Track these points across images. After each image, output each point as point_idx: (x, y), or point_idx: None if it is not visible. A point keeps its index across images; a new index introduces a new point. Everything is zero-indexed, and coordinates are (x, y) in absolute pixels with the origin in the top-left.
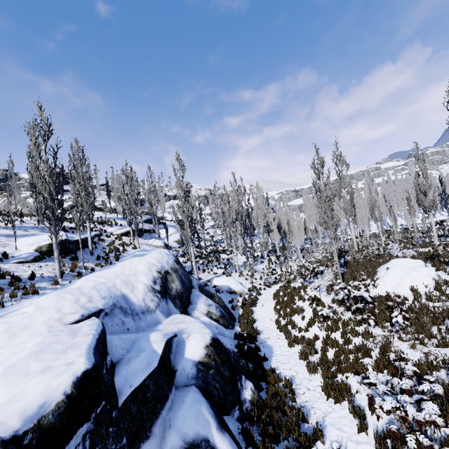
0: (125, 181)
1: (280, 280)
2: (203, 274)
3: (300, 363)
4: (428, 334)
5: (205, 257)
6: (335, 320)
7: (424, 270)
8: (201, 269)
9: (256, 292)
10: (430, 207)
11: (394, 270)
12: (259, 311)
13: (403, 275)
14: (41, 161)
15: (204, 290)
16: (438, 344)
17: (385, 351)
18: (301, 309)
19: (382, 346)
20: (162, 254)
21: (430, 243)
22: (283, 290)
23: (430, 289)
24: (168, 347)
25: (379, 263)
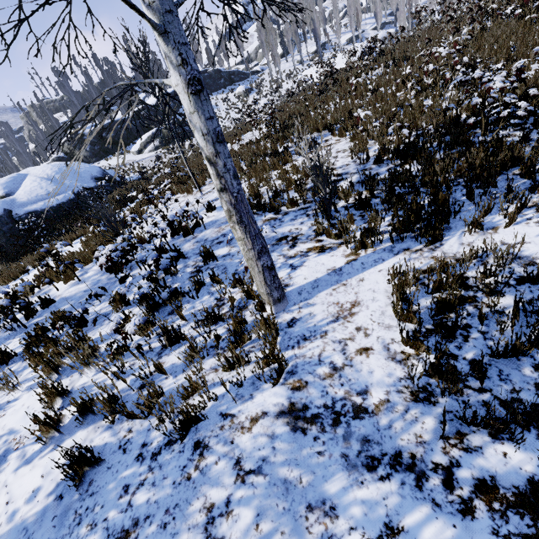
0: None
1: None
2: None
3: None
4: None
5: None
6: None
7: None
8: None
9: None
10: None
11: None
12: None
13: None
14: (349, 4)
15: None
16: None
17: None
18: None
19: None
20: (384, 33)
21: None
22: None
23: None
24: None
25: None
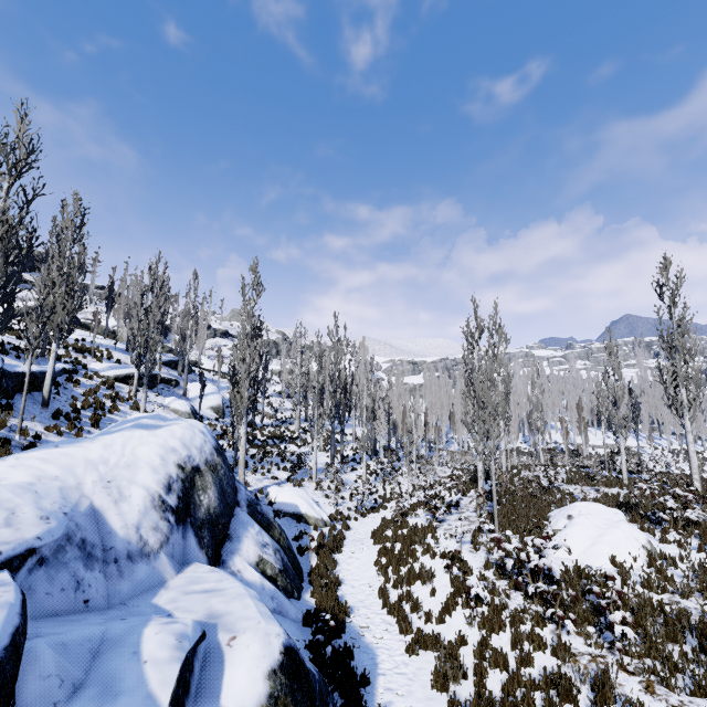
0: (149, 287)
1: (383, 507)
2: (252, 476)
3: (433, 697)
4: (671, 665)
5: (259, 445)
6: (497, 608)
7: (630, 529)
8: (252, 467)
9: (341, 522)
10: (621, 426)
11: (583, 522)
12: (346, 563)
13: (598, 533)
14: None
15: (257, 512)
16: (695, 688)
17: (604, 696)
18: (430, 574)
19: (597, 684)
20: (193, 431)
21: (616, 480)
22: (393, 528)
23: (643, 566)
24: (184, 679)
25: (549, 503)
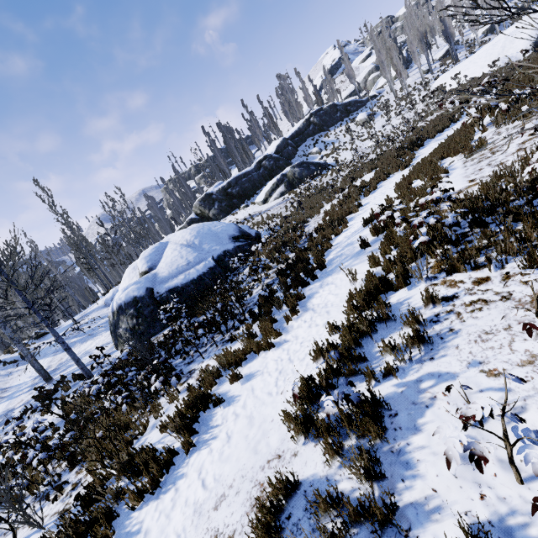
0: None
1: None
2: None
3: None
4: None
5: None
6: None
7: None
8: None
9: None
10: None
11: None
12: None
13: None
14: None
15: None
16: None
17: None
18: None
19: None
20: None
21: None
22: None
23: None
24: None
25: None
